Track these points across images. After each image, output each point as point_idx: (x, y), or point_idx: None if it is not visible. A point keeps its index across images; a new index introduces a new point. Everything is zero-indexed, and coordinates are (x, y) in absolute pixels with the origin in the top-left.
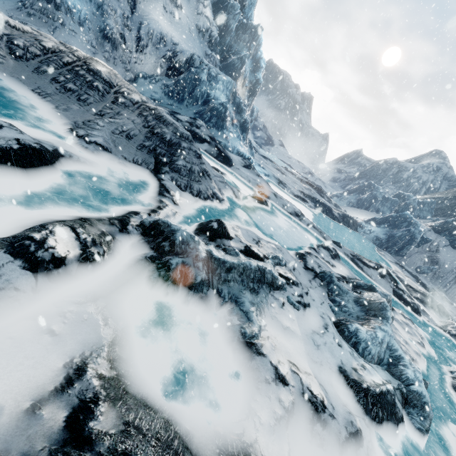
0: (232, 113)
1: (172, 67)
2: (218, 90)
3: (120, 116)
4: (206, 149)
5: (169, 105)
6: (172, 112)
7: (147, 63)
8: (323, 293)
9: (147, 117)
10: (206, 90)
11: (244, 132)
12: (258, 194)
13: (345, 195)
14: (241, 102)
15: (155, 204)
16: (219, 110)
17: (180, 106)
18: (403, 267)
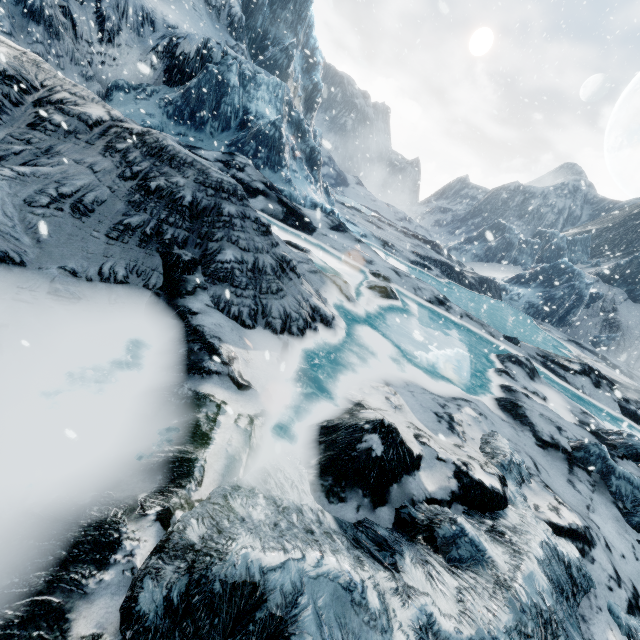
0: (291, 139)
1: (174, 66)
2: (261, 100)
3: (54, 157)
4: (264, 208)
5: (180, 135)
6: (188, 147)
7: (125, 63)
8: (609, 509)
9: (126, 153)
10: (240, 102)
11: (313, 168)
12: (372, 277)
13: (467, 245)
14: (302, 119)
15: (182, 416)
16: (269, 134)
17: (200, 135)
18: (580, 345)
